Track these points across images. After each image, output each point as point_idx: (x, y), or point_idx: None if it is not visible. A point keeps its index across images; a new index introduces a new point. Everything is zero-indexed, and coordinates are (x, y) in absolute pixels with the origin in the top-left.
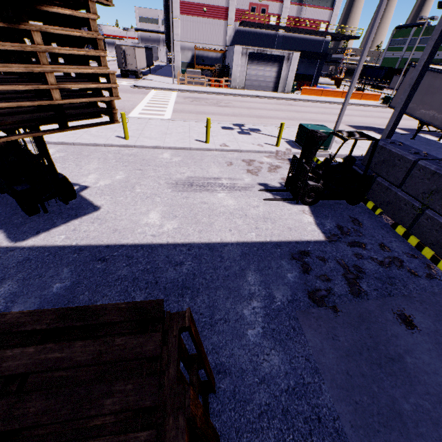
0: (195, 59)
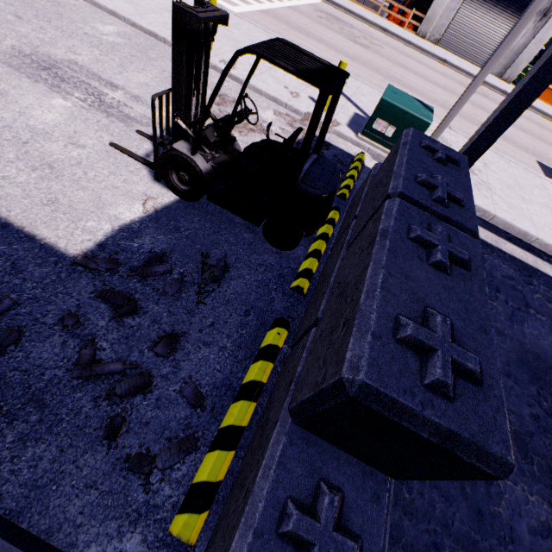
0: None
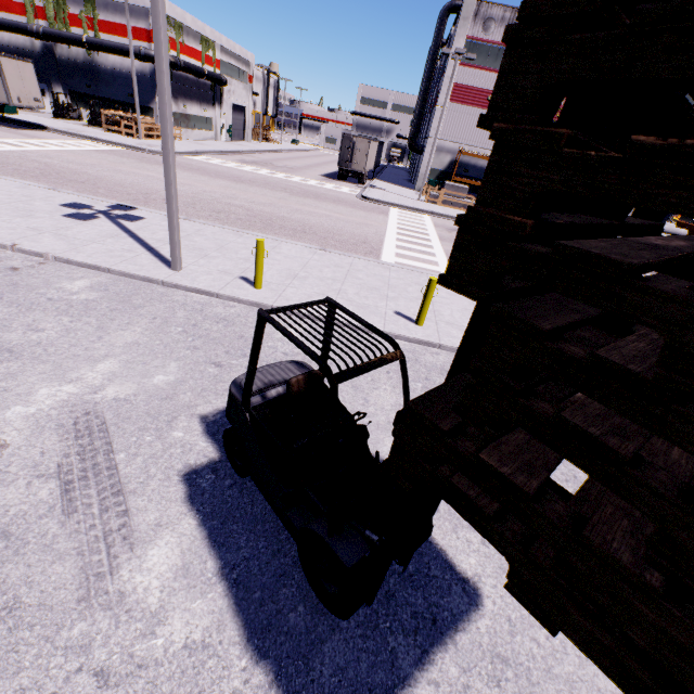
0: (454, 167)
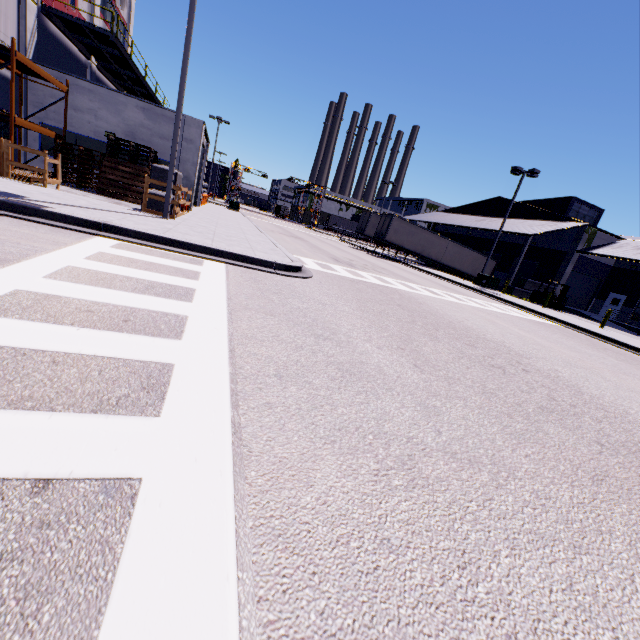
0: None
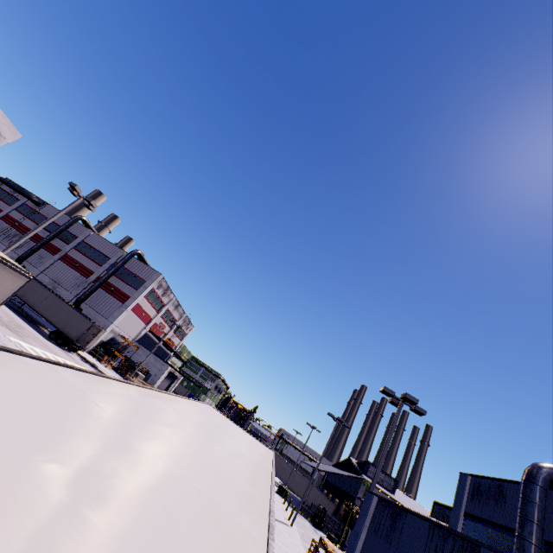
0: (111, 340)
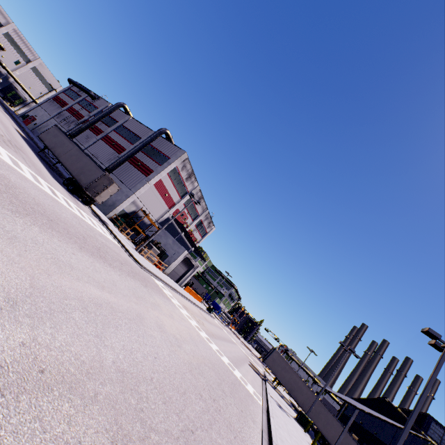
0: (133, 214)
